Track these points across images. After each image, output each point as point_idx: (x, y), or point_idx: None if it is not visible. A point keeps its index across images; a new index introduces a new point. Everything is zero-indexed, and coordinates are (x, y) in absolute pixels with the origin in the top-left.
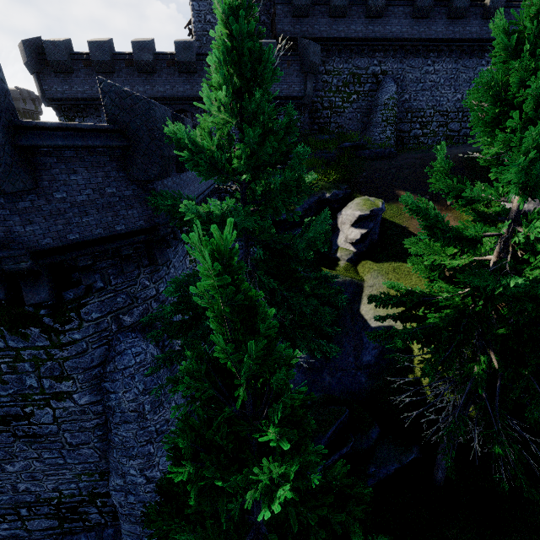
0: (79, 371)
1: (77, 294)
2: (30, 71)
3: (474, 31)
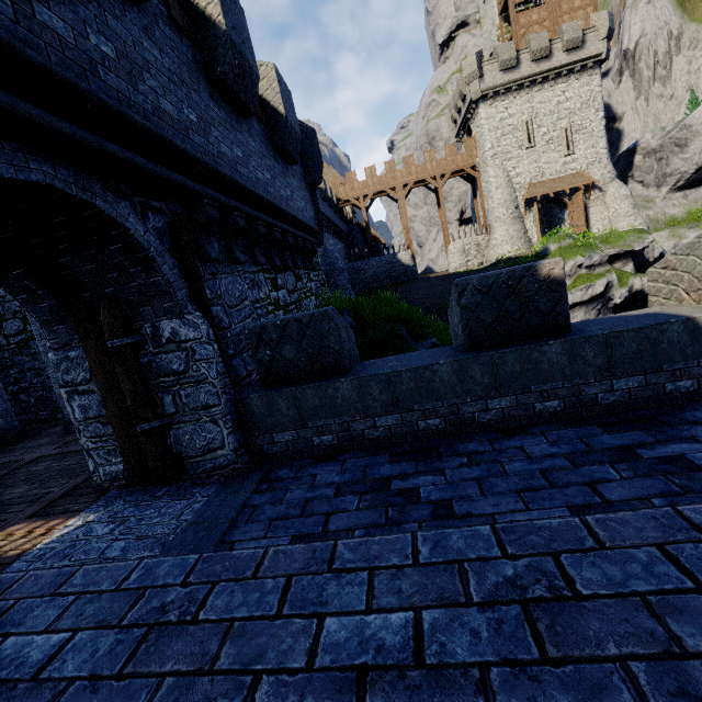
0: None
1: None
2: None
3: None
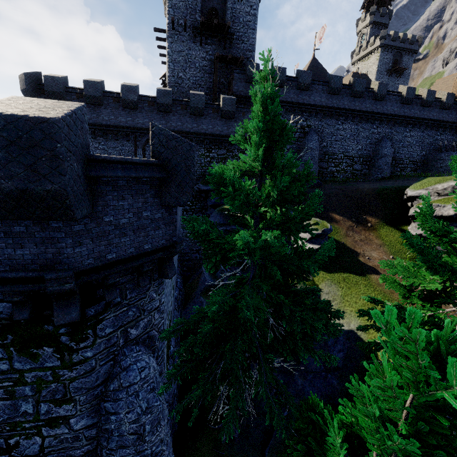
0: (83, 392)
1: (97, 310)
2: (26, 96)
3: (368, 106)
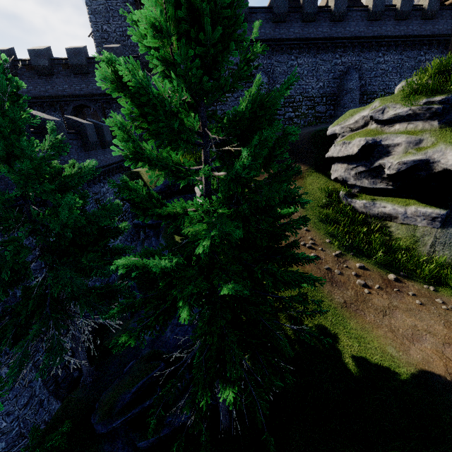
0: None
1: None
2: None
3: (325, 31)
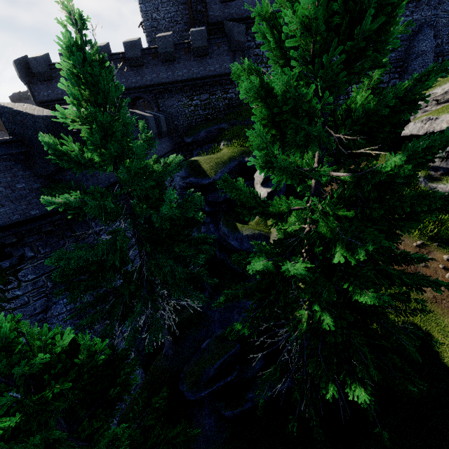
0: (26, 317)
1: (12, 262)
2: (24, 82)
3: None
